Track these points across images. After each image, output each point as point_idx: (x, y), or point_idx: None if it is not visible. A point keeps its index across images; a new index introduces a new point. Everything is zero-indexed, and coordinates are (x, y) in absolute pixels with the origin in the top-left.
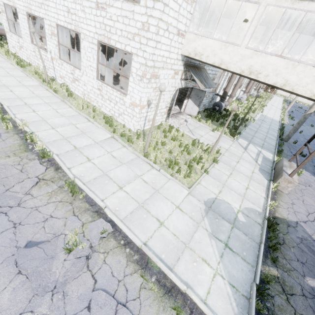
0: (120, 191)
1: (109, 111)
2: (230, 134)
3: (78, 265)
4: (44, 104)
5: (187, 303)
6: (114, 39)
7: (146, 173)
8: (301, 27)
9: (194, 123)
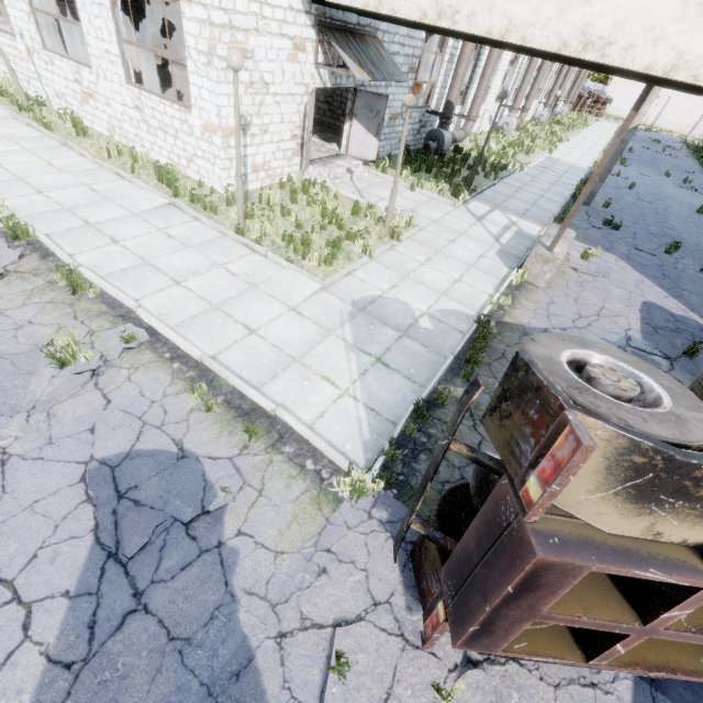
0: (176, 287)
1: (169, 159)
2: (451, 194)
3: (76, 381)
4: (21, 152)
5: (276, 428)
6: None
7: (237, 261)
8: None
9: (371, 177)
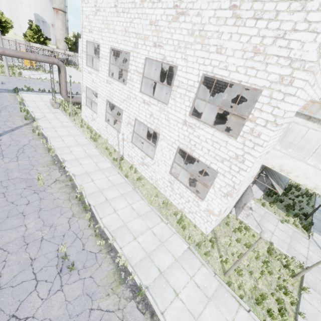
0: None
1: (177, 204)
2: (301, 226)
3: None
4: (120, 197)
5: None
6: (199, 153)
7: (236, 318)
8: None
9: (257, 208)
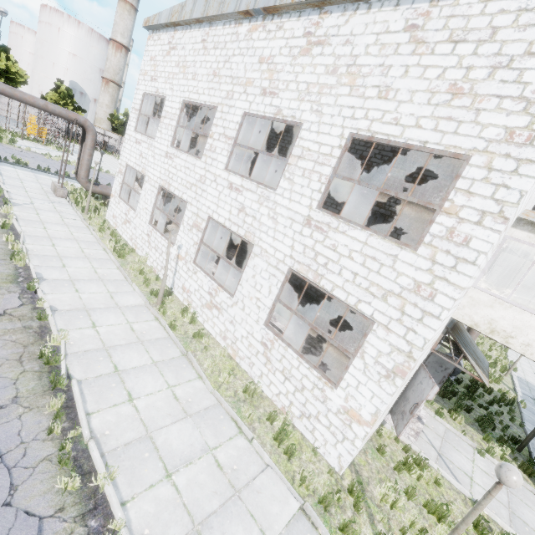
0: None
1: (276, 395)
2: (517, 465)
3: None
4: (151, 368)
5: None
6: (333, 281)
7: None
8: None
9: (430, 420)
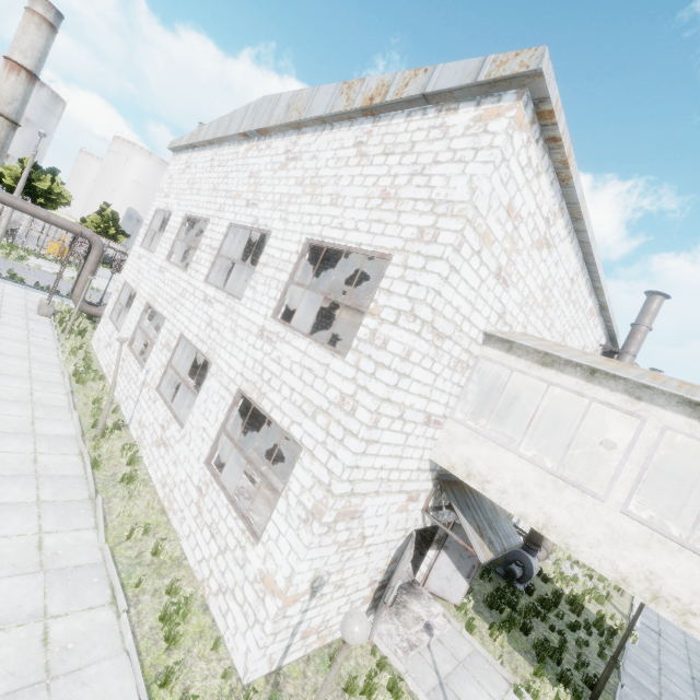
0: None
1: (199, 563)
2: None
3: None
4: (28, 507)
5: None
6: (273, 400)
7: None
8: None
9: (452, 634)
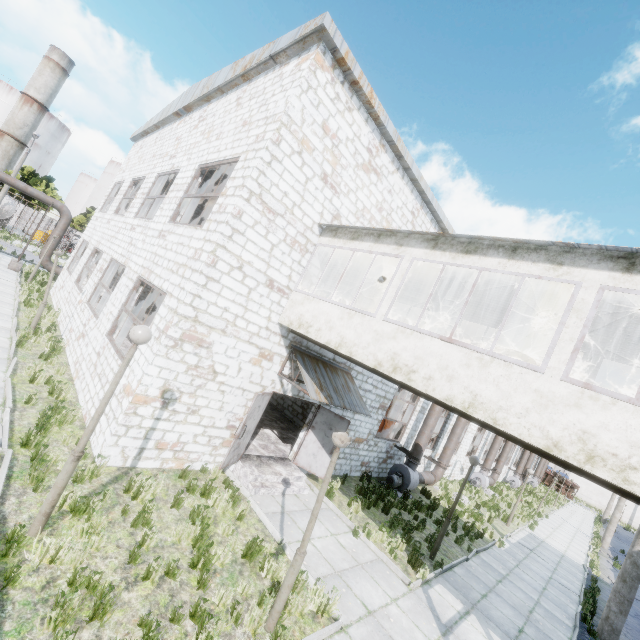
0: None
1: (87, 403)
2: (407, 559)
3: None
4: None
5: None
6: (157, 273)
7: None
8: (515, 323)
9: (311, 496)
